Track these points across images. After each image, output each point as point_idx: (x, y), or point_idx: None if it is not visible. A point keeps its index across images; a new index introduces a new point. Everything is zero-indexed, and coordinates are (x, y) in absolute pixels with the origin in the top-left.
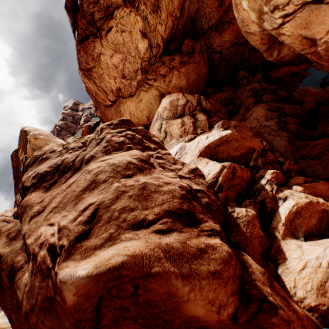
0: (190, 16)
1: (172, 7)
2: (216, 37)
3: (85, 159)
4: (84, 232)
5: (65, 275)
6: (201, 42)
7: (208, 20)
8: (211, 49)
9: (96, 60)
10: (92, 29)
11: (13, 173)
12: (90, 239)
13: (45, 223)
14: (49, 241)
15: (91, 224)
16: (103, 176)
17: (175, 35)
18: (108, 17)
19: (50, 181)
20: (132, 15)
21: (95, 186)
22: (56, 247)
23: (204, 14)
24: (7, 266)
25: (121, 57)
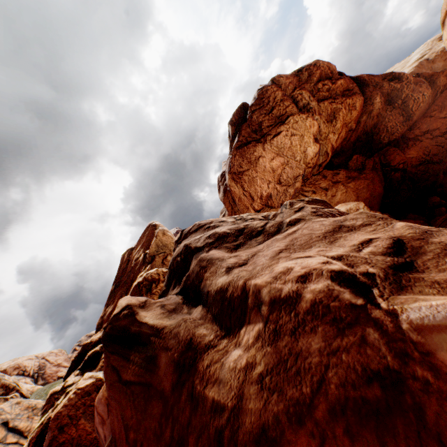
0: (365, 131)
1: (349, 118)
2: (396, 154)
3: (284, 222)
4: (400, 263)
5: (430, 311)
6: (374, 158)
7: (390, 134)
8: (387, 166)
9: (252, 163)
10: (255, 136)
11: (116, 276)
12: (426, 273)
13: (282, 260)
14: (324, 268)
15: (401, 257)
16: (353, 221)
17: (343, 148)
18: (278, 124)
19: (232, 243)
20: (308, 120)
21: (350, 229)
22: (354, 275)
23: (385, 128)
24: (177, 341)
25: (282, 161)
